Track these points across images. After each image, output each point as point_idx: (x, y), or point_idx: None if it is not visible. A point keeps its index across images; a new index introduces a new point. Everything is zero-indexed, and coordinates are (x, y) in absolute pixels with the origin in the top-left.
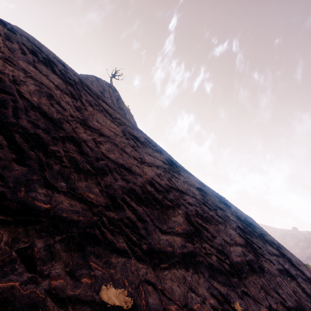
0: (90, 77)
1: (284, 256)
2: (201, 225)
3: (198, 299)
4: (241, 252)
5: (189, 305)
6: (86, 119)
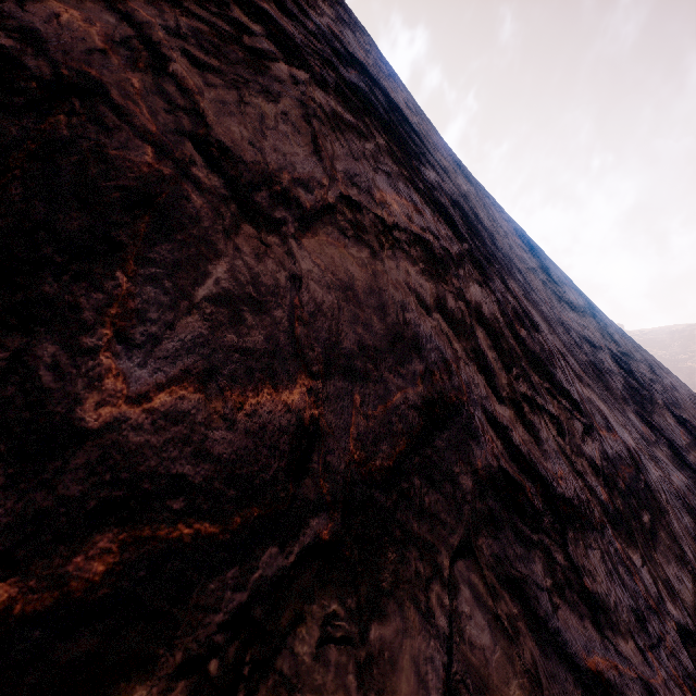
0: None
1: None
2: (683, 418)
3: None
4: None
5: None
6: (507, 239)
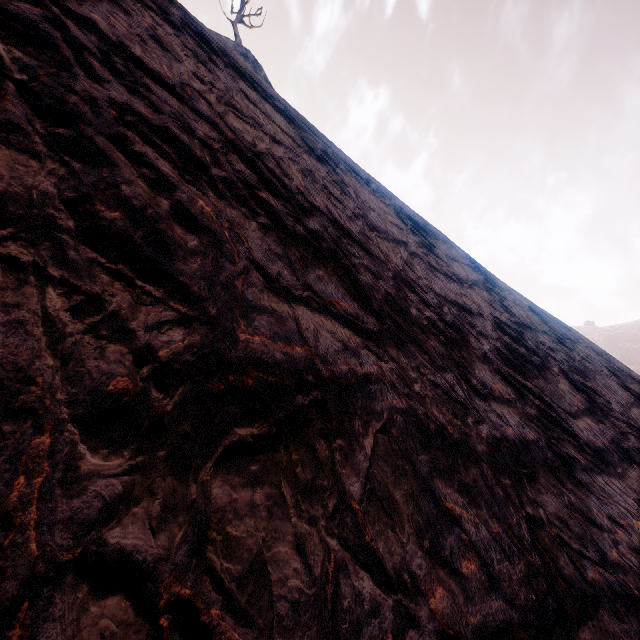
0: None
1: None
2: (586, 386)
3: None
4: None
5: None
6: (364, 212)
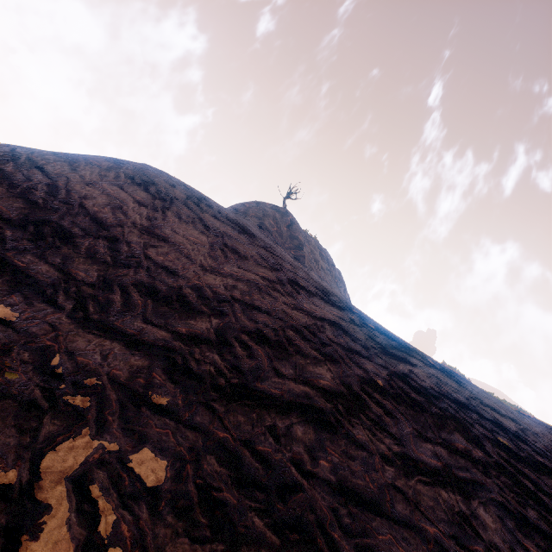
0: (249, 202)
1: (511, 475)
2: (241, 341)
3: (98, 360)
4: (300, 392)
5: (76, 354)
6: (154, 227)
